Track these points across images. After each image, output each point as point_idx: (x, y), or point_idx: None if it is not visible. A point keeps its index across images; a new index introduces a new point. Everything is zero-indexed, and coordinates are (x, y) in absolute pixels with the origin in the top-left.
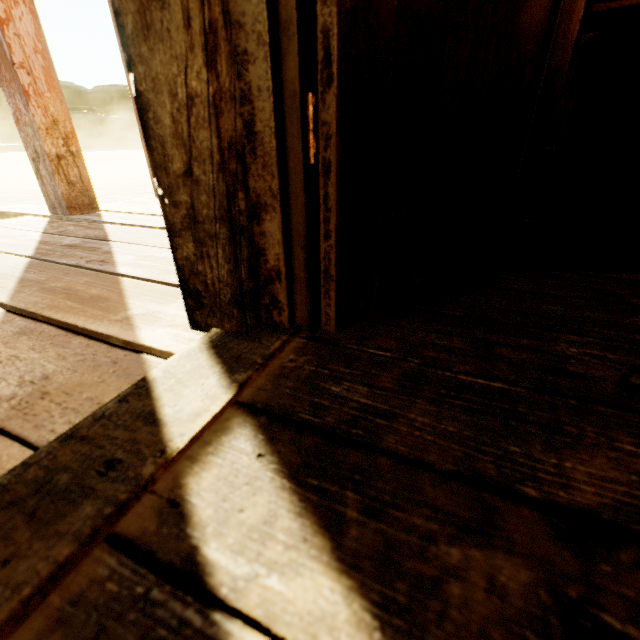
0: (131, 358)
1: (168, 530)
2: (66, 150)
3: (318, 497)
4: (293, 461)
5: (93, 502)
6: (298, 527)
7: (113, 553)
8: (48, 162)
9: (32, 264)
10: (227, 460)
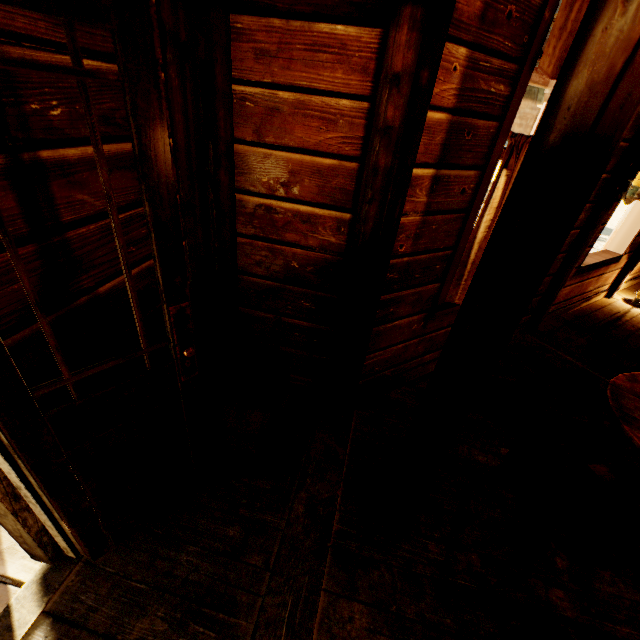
0: (3, 588)
1: None
2: None
3: None
4: (57, 637)
5: None
6: None
7: None
8: None
9: None
10: None
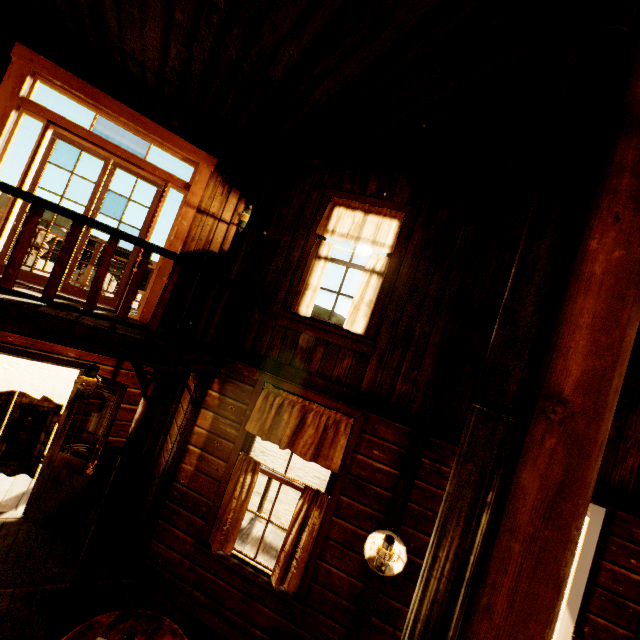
0: (14, 508)
1: None
2: None
3: None
4: None
5: None
6: None
7: None
8: None
9: None
10: None
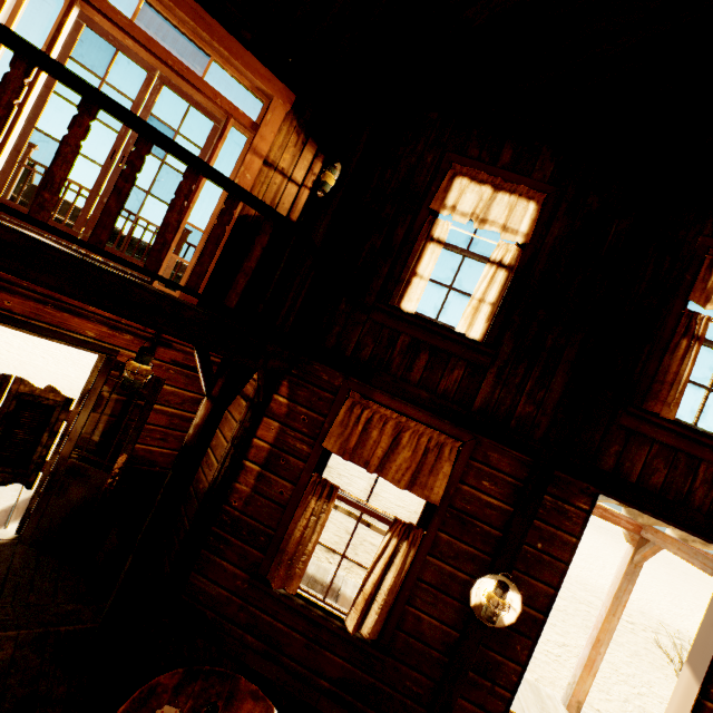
0: (3, 526)
1: None
2: None
3: None
4: None
5: None
6: None
7: None
8: None
9: None
10: None
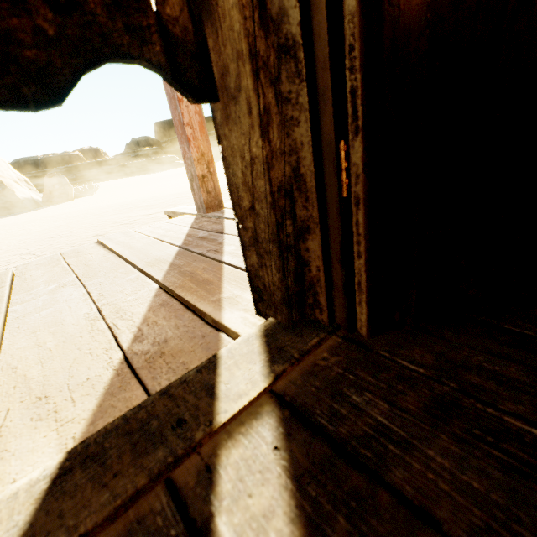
0: (213, 334)
1: (200, 490)
2: (207, 171)
3: (312, 510)
4: (300, 463)
5: (164, 449)
6: (288, 533)
7: (166, 494)
8: (197, 180)
9: (179, 252)
10: (251, 443)
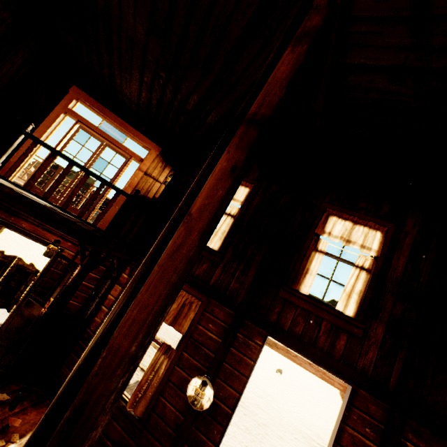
0: None
1: None
2: None
3: None
4: None
5: None
6: None
7: None
8: None
9: None
10: None
